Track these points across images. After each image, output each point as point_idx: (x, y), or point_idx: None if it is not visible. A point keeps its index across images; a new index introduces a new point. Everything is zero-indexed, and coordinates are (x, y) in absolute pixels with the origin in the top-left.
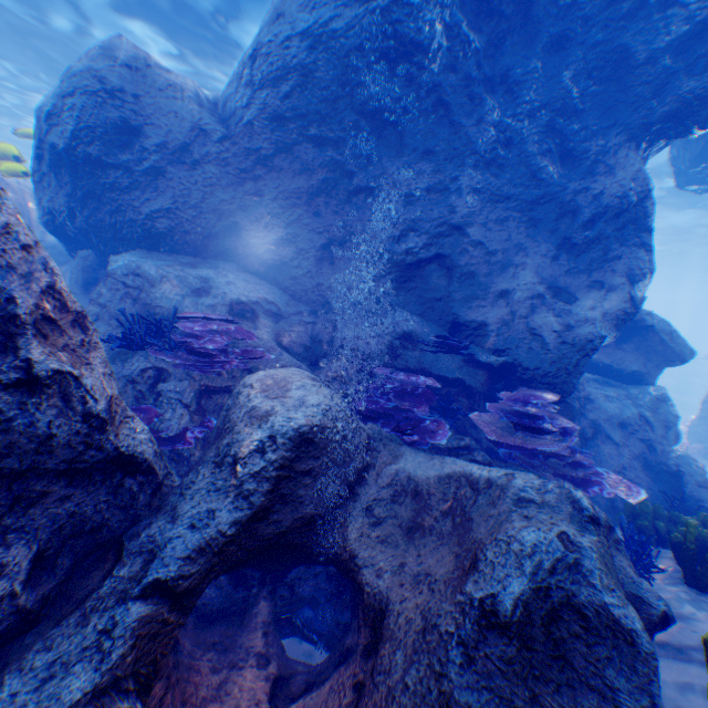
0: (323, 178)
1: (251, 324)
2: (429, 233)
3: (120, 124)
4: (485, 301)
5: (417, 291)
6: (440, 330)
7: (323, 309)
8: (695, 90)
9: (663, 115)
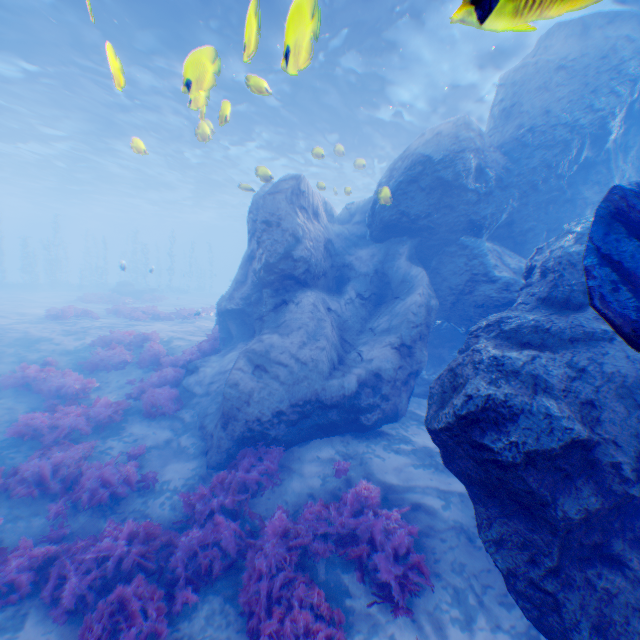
0: (554, 196)
1: None
2: None
3: (475, 167)
4: None
5: None
6: None
7: None
8: None
9: None
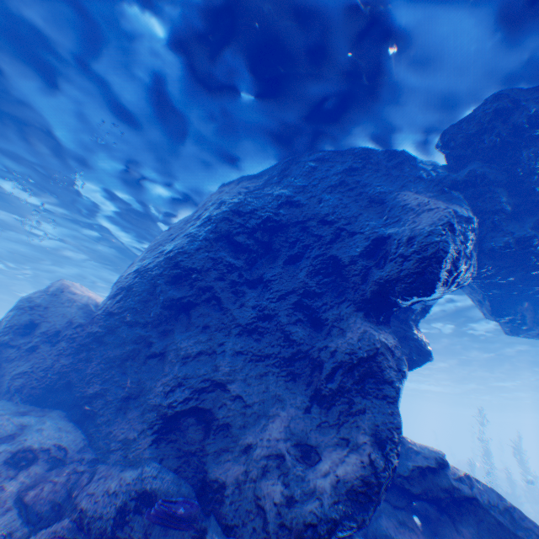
0: (132, 346)
1: (14, 473)
2: (193, 387)
3: (29, 321)
4: (233, 456)
5: (177, 442)
6: (191, 489)
7: (103, 456)
8: (382, 275)
9: (371, 292)
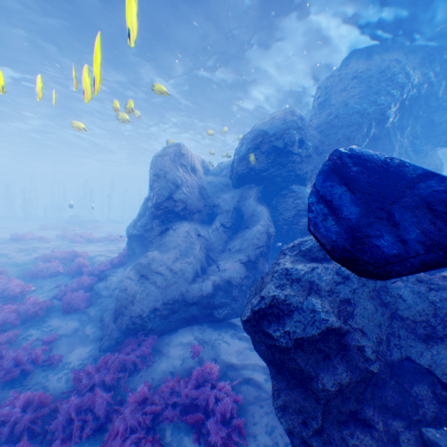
0: None
1: None
2: None
3: (298, 139)
4: None
5: None
6: None
7: None
8: None
9: (444, 141)
